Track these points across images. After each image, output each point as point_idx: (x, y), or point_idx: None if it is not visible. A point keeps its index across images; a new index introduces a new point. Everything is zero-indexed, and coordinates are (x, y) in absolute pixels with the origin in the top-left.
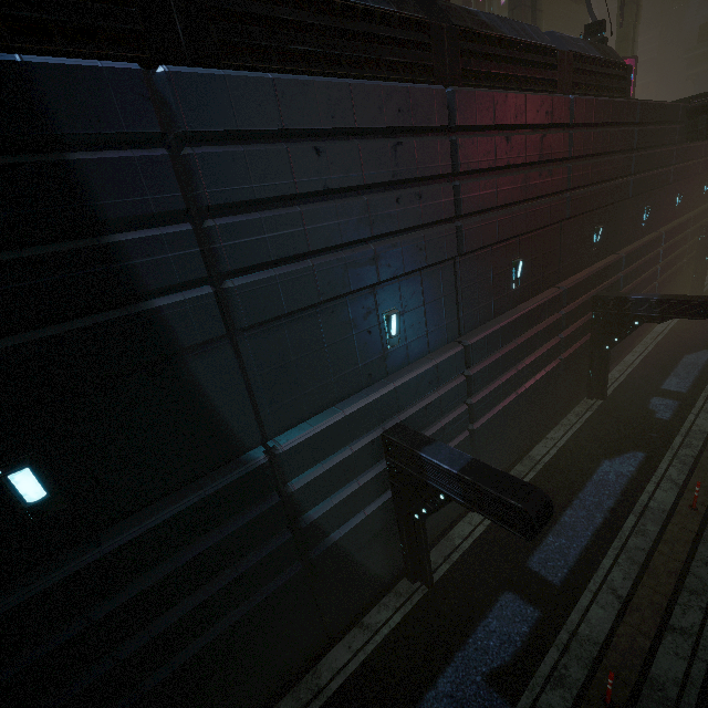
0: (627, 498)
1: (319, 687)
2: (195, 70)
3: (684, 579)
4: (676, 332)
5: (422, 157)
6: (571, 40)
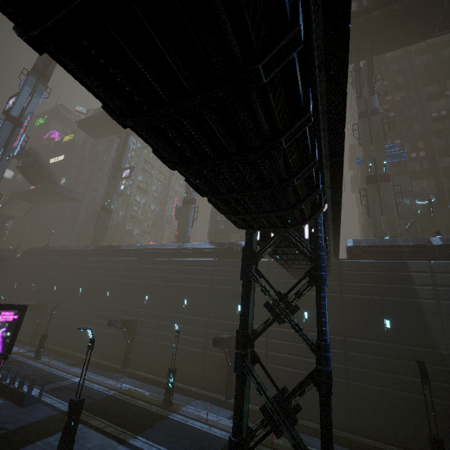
0: None
1: None
2: (440, 261)
3: None
4: None
5: None
6: None
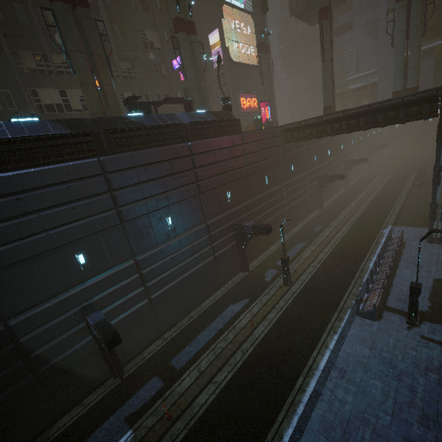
0: (229, 323)
1: (48, 437)
2: None
3: (230, 359)
4: (300, 232)
5: (86, 188)
6: (196, 115)
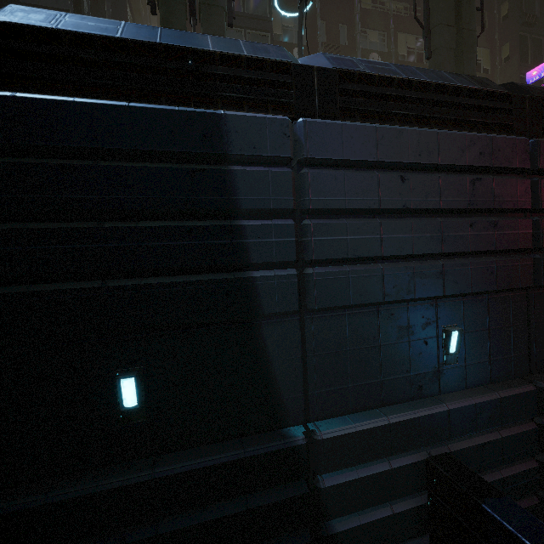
0: None
1: None
2: (322, 120)
3: None
4: None
5: (499, 192)
6: None
